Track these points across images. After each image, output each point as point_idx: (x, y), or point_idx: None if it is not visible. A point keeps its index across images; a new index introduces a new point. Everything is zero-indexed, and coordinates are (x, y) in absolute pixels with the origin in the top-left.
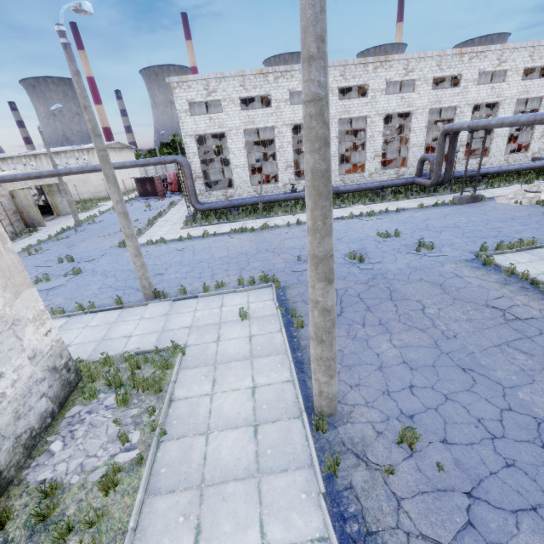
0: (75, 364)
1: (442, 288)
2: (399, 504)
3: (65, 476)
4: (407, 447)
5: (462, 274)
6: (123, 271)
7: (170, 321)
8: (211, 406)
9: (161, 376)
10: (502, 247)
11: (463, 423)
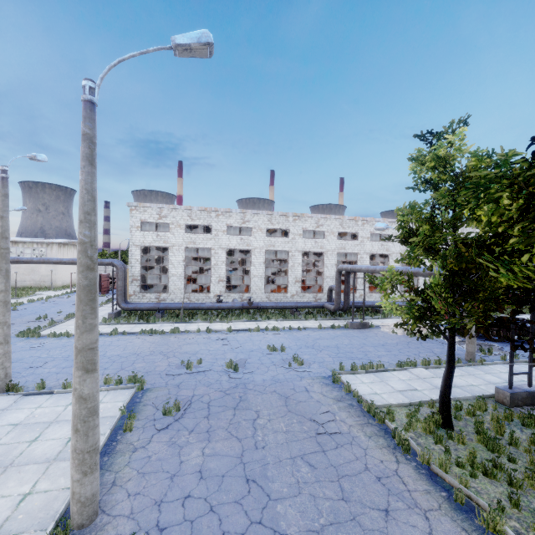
0: None
1: (286, 400)
2: None
3: None
4: None
5: (311, 389)
6: None
7: (1, 417)
8: None
9: None
10: (355, 368)
11: None
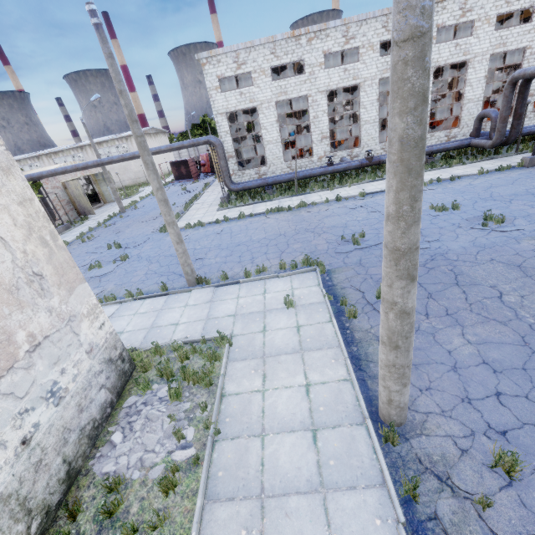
0: (128, 354)
1: (522, 270)
2: None
3: (126, 470)
4: (503, 472)
5: None
6: (166, 256)
7: (214, 309)
8: (263, 405)
9: (210, 369)
10: None
11: None
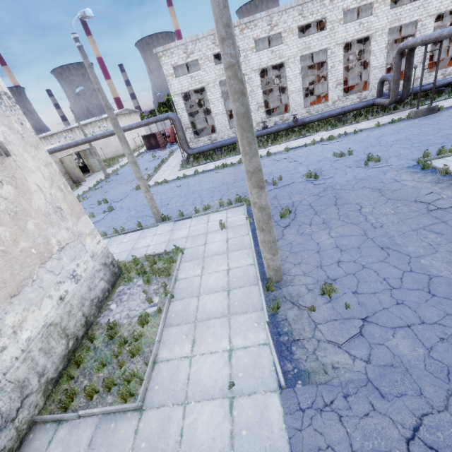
0: (117, 262)
1: (380, 192)
2: (316, 326)
3: (119, 320)
4: (328, 297)
5: (401, 179)
6: (141, 206)
7: (173, 235)
8: (201, 282)
9: (169, 267)
10: (443, 152)
11: (372, 281)
